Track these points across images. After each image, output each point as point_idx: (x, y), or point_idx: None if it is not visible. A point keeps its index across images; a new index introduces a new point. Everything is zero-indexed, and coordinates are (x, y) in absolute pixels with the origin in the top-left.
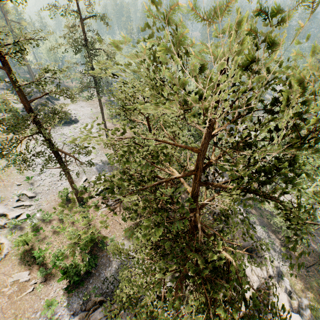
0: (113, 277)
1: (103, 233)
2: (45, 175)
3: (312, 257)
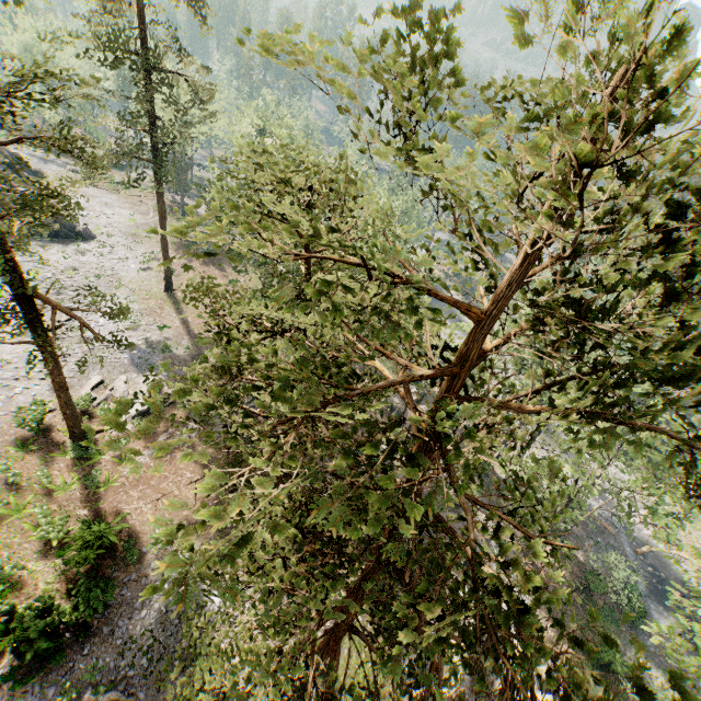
0: (151, 635)
1: (133, 521)
2: None
3: (574, 574)
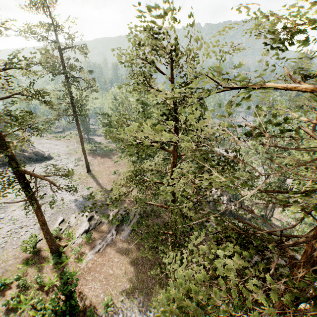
0: None
1: (91, 295)
2: (3, 222)
3: None
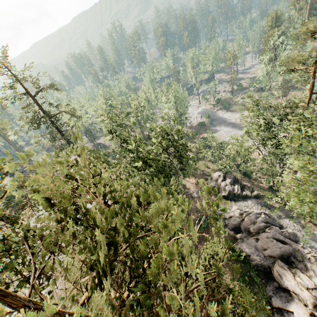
0: None
1: None
2: None
3: None
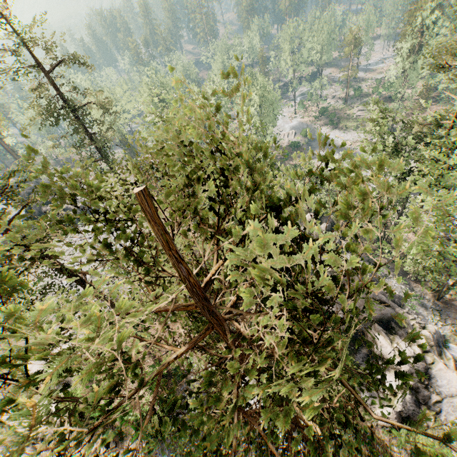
0: None
1: None
2: None
3: None
